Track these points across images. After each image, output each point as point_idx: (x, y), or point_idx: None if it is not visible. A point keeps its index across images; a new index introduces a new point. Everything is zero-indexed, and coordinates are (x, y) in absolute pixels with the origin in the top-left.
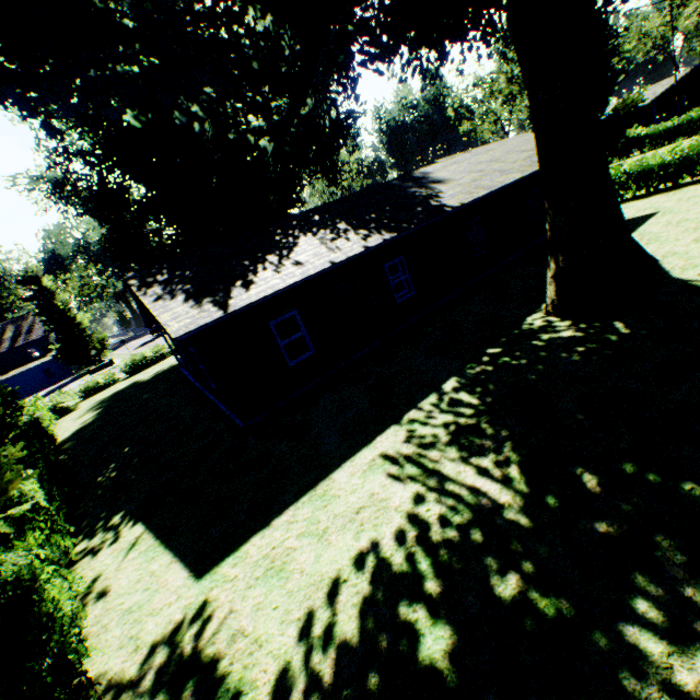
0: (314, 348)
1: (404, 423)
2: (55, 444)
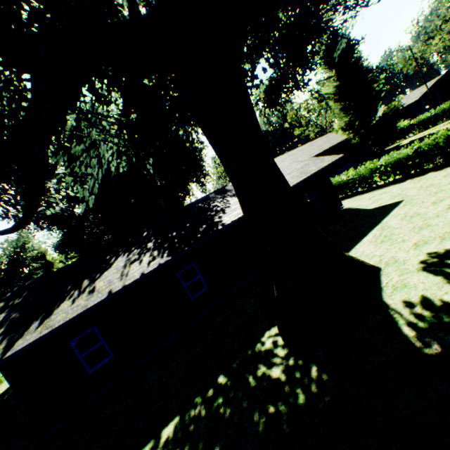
0: (113, 353)
1: None
2: None
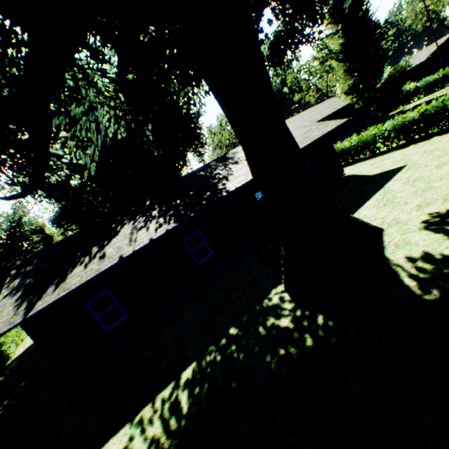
0: (127, 313)
1: (134, 424)
2: (4, 365)
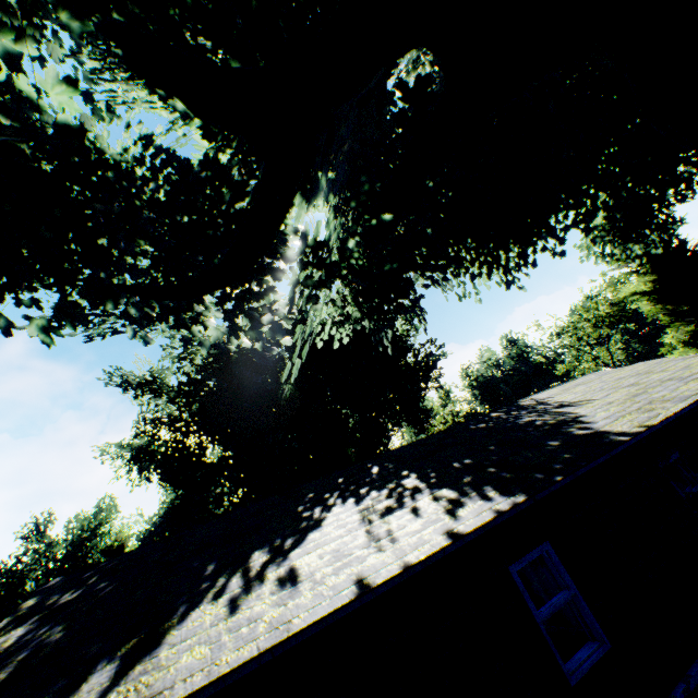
0: None
1: None
2: None
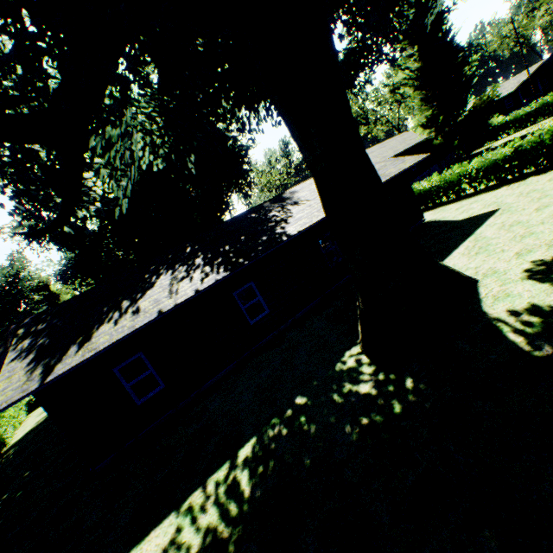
0: (163, 382)
1: (181, 512)
2: None
